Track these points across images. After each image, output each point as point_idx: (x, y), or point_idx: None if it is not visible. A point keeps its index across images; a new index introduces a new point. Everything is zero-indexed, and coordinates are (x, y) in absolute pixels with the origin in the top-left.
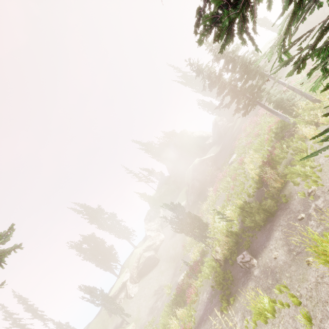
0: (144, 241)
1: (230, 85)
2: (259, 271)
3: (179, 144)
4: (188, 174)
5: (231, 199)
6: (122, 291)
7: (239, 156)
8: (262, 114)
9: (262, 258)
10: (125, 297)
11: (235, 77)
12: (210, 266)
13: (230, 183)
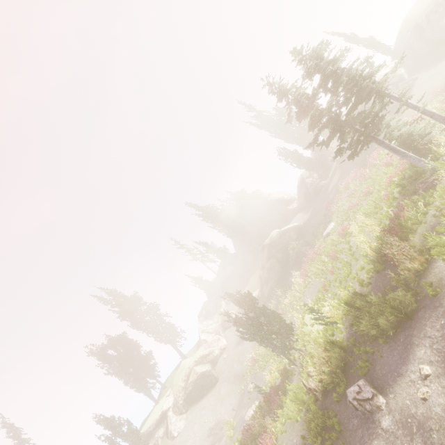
0: (196, 348)
1: (330, 112)
2: (393, 420)
3: (251, 209)
4: (263, 251)
5: (329, 288)
6: (160, 426)
7: (340, 225)
8: (373, 164)
9: (397, 395)
10: (164, 437)
11: (338, 99)
12: (298, 399)
13: (327, 264)
